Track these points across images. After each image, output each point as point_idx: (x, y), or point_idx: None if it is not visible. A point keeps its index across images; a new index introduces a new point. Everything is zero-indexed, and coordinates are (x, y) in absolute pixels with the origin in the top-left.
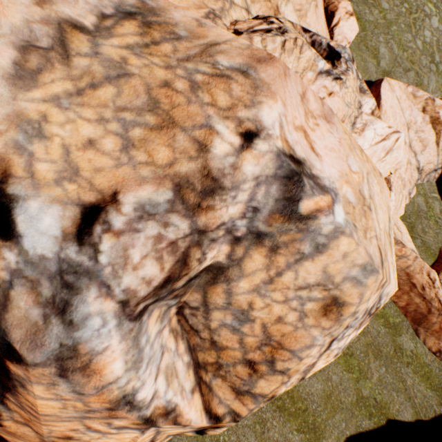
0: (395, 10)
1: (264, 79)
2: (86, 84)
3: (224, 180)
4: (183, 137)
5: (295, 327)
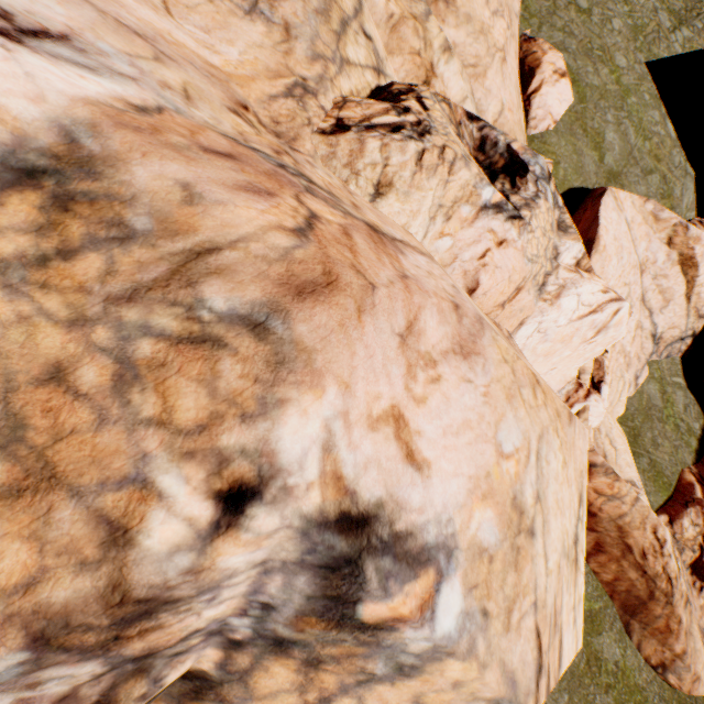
0: (636, 70)
1: (304, 337)
2: None
3: (173, 591)
4: (72, 512)
5: None
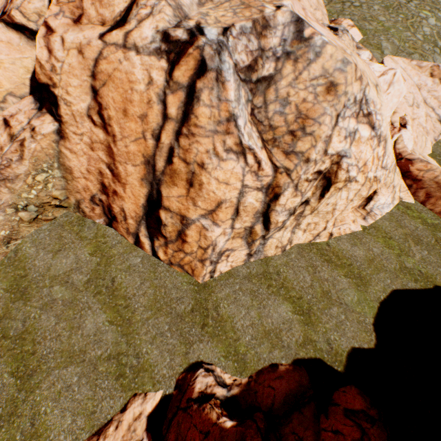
0: (392, 20)
1: None
2: (219, 5)
3: (270, 23)
4: (254, 10)
5: (313, 104)
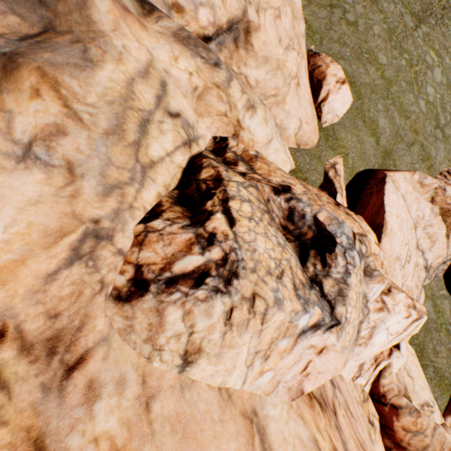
0: (394, 64)
1: None
2: None
3: None
4: None
5: None
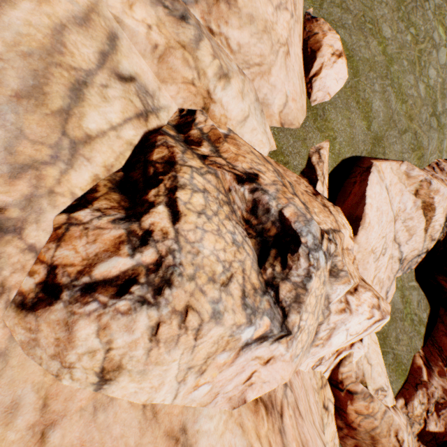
0: (398, 39)
1: None
2: None
3: None
4: None
5: None
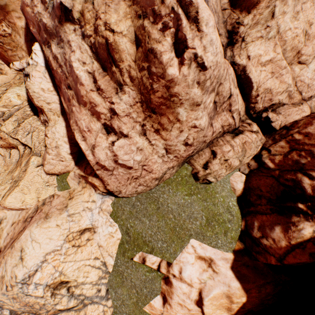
0: None
1: None
2: None
3: None
4: None
5: None
